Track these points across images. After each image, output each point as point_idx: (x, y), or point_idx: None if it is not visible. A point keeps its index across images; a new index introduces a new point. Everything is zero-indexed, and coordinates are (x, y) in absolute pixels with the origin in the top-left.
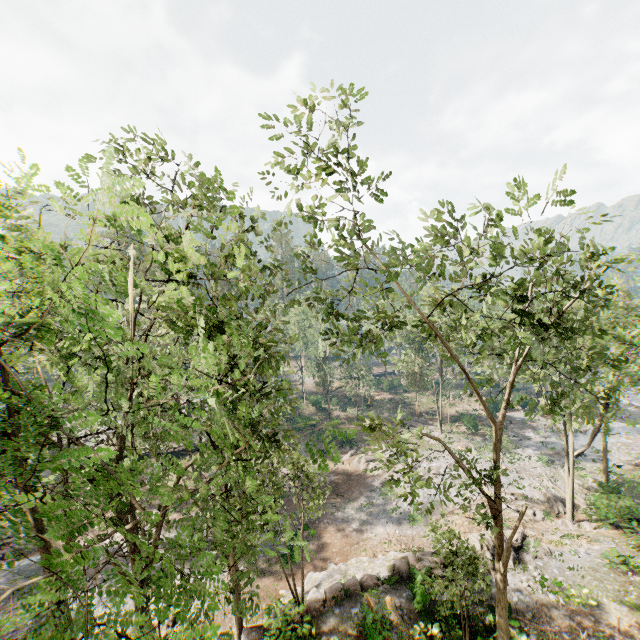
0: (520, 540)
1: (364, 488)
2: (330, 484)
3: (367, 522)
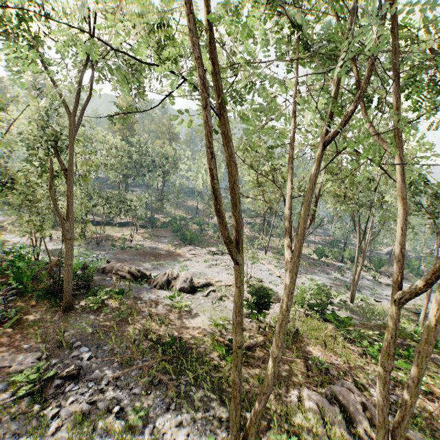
0: (202, 284)
1: (173, 259)
2: (157, 253)
3: (151, 269)
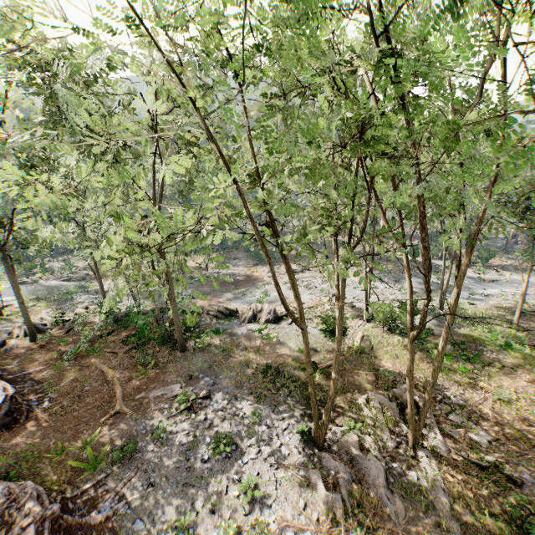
0: (285, 313)
1: (252, 285)
2: (236, 280)
3: (234, 299)
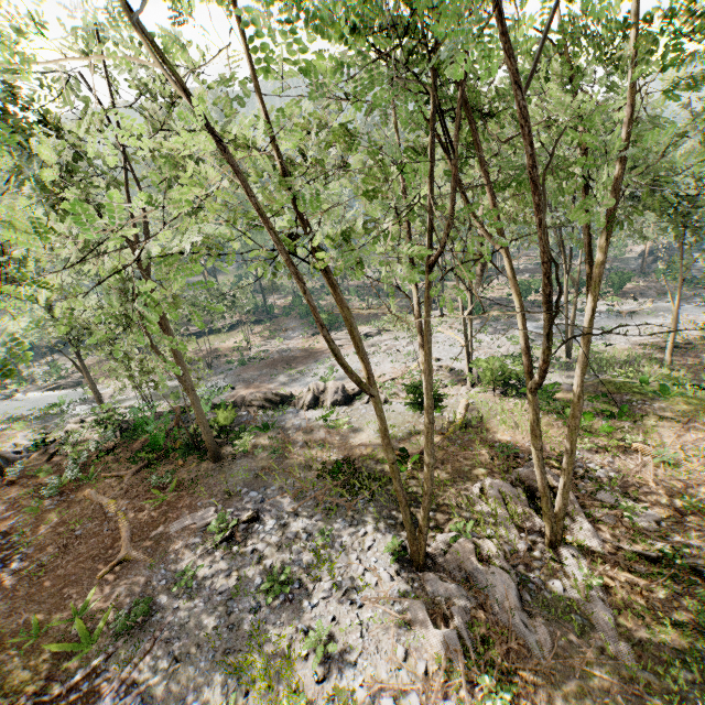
0: (357, 390)
1: (313, 360)
2: (291, 357)
3: (290, 383)
